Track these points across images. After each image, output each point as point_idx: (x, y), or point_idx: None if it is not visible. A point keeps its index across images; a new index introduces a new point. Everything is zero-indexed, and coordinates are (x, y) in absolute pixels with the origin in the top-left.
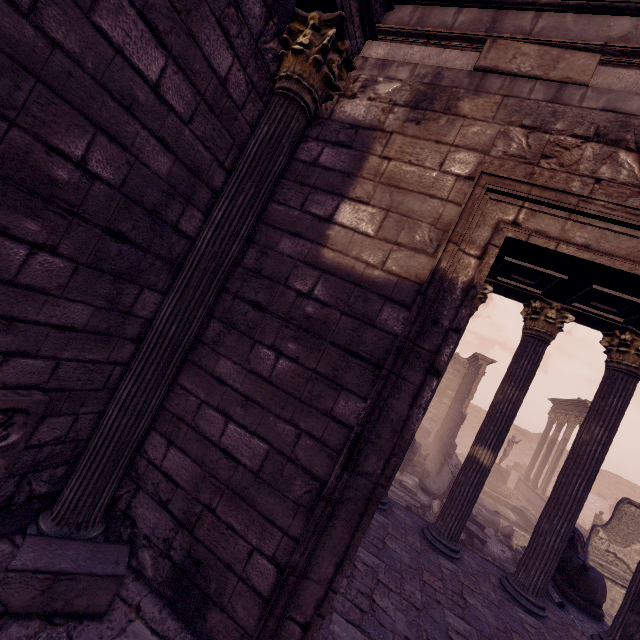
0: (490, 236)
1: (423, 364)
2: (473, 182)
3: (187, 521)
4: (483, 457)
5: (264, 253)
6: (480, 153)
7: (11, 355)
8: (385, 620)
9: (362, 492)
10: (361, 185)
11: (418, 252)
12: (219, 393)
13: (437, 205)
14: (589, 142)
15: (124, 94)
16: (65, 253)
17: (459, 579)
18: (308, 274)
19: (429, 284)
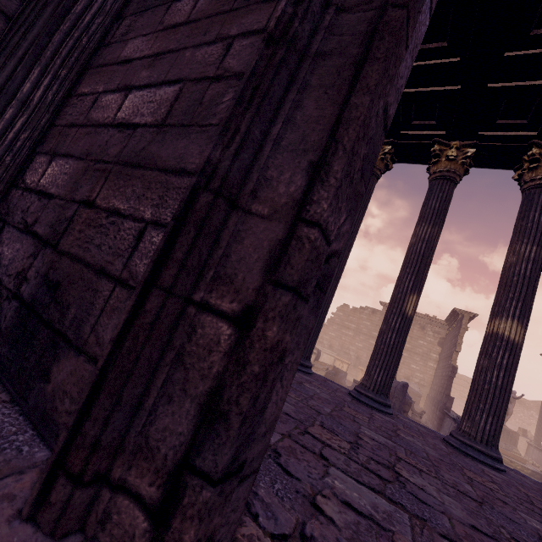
0: None
1: None
2: None
3: (53, 234)
4: (508, 330)
5: None
6: None
7: None
8: (426, 498)
9: (353, 32)
10: None
11: None
12: (121, 73)
13: None
14: None
15: None
16: None
17: (518, 488)
18: None
19: None
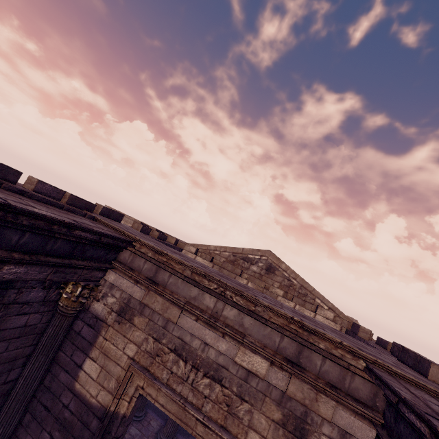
0: (134, 392)
1: None
2: (126, 369)
3: None
4: None
5: (53, 379)
6: (137, 347)
7: None
8: None
9: None
10: (95, 351)
11: (110, 393)
12: None
13: (119, 370)
14: (172, 352)
15: None
16: None
17: None
18: (68, 395)
19: (105, 417)
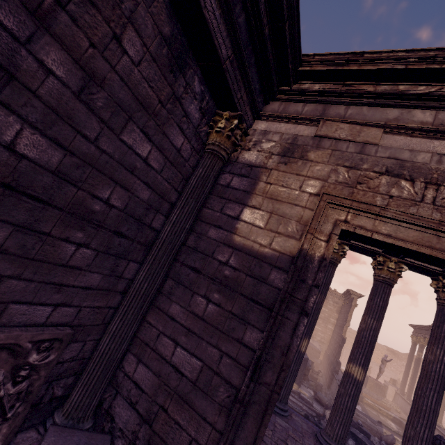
0: (332, 228)
1: (298, 308)
2: (318, 198)
3: (148, 418)
4: (356, 373)
5: (199, 237)
6: (322, 181)
7: (58, 305)
8: None
9: (263, 397)
10: (255, 198)
11: (290, 238)
12: (171, 326)
13: (299, 210)
14: (383, 175)
15: (130, 166)
16: (93, 247)
17: None
18: (225, 250)
19: (297, 258)
